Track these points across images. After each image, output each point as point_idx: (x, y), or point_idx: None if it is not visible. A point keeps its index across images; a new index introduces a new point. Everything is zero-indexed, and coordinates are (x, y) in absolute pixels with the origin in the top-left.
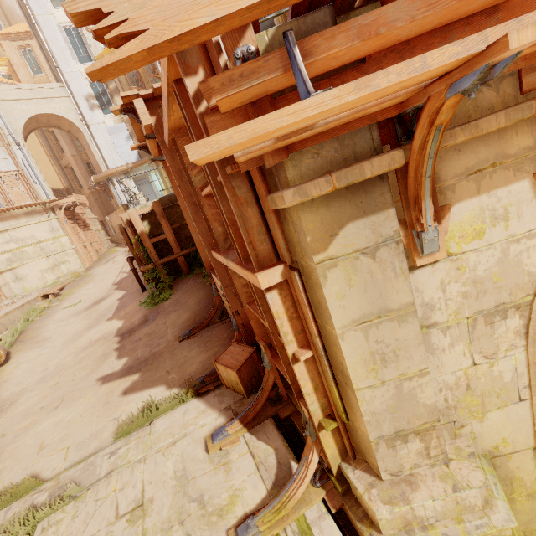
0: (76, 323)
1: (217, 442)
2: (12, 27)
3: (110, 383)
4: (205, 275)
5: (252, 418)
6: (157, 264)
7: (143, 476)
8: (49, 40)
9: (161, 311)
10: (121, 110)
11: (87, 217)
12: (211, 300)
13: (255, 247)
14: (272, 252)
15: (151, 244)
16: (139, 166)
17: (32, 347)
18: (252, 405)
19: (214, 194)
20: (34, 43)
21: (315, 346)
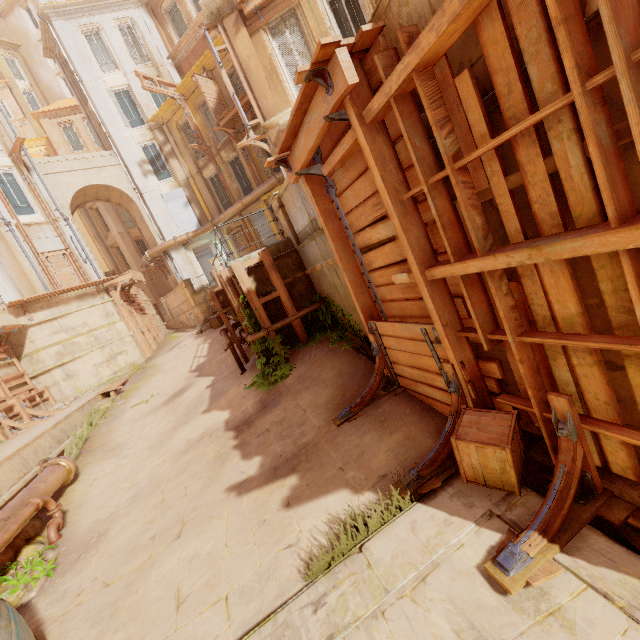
0: (157, 422)
1: (515, 573)
2: (52, 104)
3: (254, 492)
4: (335, 340)
5: (558, 526)
6: (271, 330)
7: None
8: (99, 106)
9: (283, 391)
10: (309, 71)
11: (142, 299)
12: (357, 369)
13: None
14: None
15: (260, 305)
16: (200, 234)
17: (105, 458)
18: (554, 504)
19: (586, 106)
20: (75, 118)
21: None
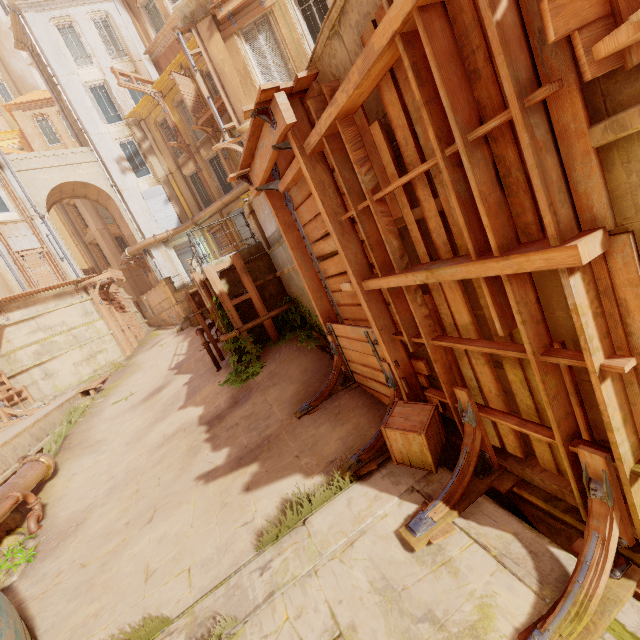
0: (135, 419)
1: (421, 534)
2: (25, 96)
3: (219, 480)
4: (303, 339)
5: (459, 496)
6: (242, 330)
7: (324, 594)
8: (74, 101)
9: (253, 388)
10: (254, 110)
11: (122, 297)
12: (320, 366)
13: (556, 211)
14: (573, 219)
15: (232, 306)
16: (181, 232)
17: (84, 454)
18: (456, 479)
19: (446, 168)
20: (50, 110)
21: (636, 351)
